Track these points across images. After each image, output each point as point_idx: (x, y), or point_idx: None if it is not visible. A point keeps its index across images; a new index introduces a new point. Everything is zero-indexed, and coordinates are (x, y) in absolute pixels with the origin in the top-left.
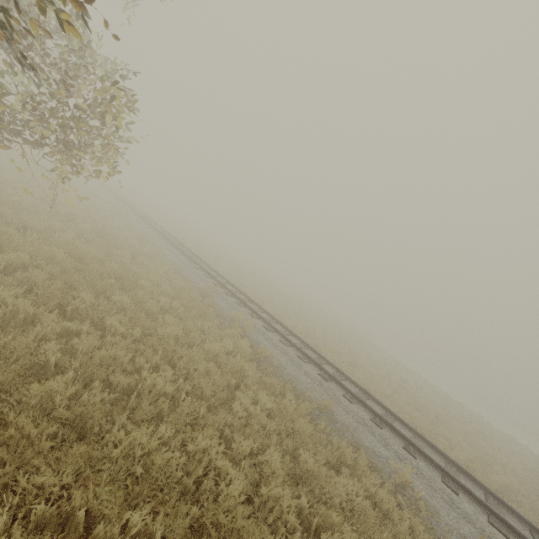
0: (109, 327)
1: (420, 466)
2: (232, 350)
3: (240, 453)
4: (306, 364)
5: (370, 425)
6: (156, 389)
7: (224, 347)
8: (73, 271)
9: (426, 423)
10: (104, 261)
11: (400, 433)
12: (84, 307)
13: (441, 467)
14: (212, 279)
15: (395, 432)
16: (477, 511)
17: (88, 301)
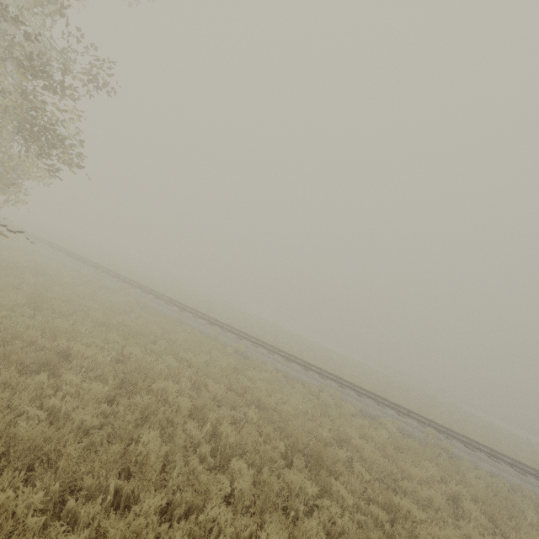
0: (53, 290)
1: (227, 334)
2: (123, 302)
3: (138, 325)
4: (171, 306)
5: (205, 325)
6: (94, 307)
7: (119, 297)
8: (13, 266)
9: (248, 330)
10: (12, 260)
11: (221, 326)
12: (31, 283)
13: (237, 333)
14: (93, 267)
15: (219, 326)
16: (248, 343)
17: (31, 280)
